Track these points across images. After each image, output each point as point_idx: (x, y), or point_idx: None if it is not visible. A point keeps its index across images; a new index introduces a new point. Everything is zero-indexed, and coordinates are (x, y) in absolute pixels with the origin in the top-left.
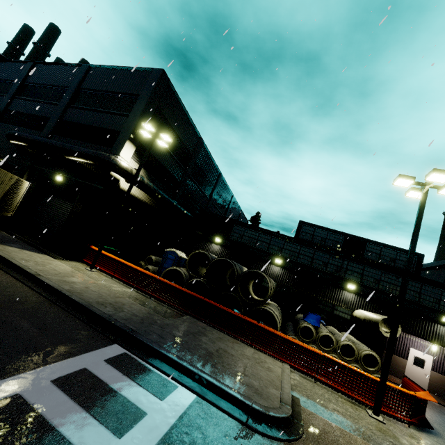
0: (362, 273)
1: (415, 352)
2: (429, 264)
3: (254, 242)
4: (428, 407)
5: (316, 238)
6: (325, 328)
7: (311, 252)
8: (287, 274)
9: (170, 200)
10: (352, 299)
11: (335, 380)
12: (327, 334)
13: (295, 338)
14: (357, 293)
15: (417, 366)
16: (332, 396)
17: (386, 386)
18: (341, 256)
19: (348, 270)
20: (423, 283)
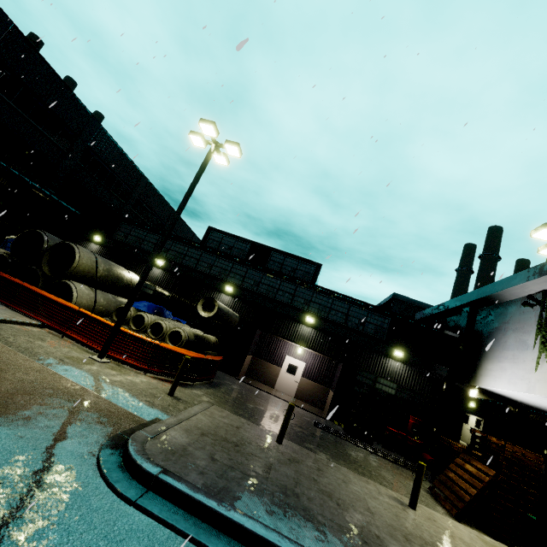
0: (244, 276)
1: (290, 360)
2: (385, 300)
3: (140, 242)
4: (251, 394)
5: (222, 246)
6: (162, 318)
7: (199, 254)
8: (168, 277)
9: (26, 180)
10: (228, 302)
11: (83, 334)
12: (142, 313)
13: (108, 320)
14: (234, 296)
15: (290, 373)
16: (61, 343)
17: (129, 335)
18: (226, 258)
19: (232, 273)
20: (297, 284)
